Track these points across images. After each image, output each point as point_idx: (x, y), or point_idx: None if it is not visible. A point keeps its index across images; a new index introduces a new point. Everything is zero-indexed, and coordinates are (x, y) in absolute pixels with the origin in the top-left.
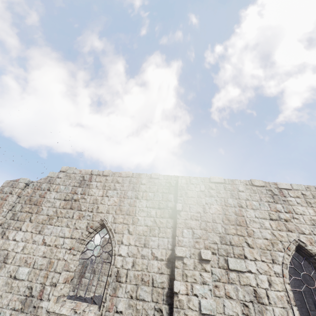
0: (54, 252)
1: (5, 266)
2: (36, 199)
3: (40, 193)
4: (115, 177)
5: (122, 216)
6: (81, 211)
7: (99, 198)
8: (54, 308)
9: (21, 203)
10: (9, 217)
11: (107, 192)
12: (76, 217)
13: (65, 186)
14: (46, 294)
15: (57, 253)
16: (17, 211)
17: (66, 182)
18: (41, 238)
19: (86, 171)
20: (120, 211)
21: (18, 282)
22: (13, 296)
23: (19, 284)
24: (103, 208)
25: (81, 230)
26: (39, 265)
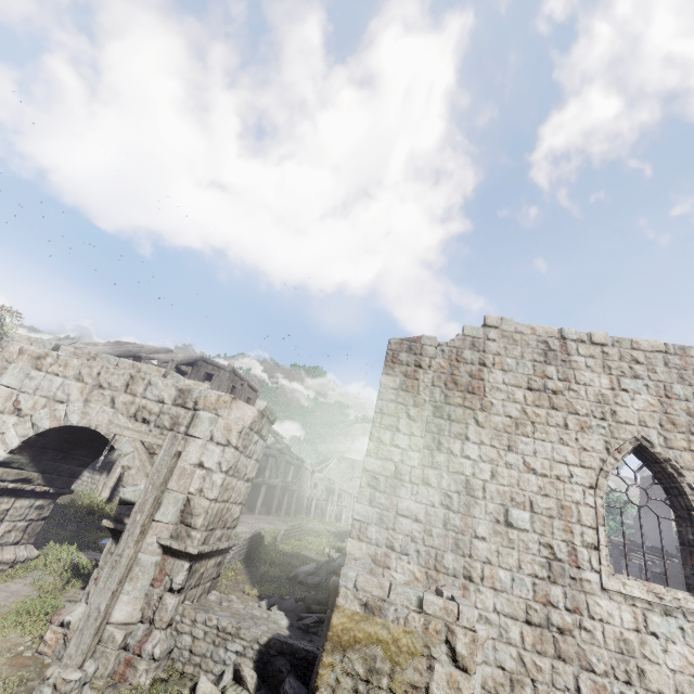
0: (560, 488)
1: (476, 502)
2: (468, 382)
3: (469, 370)
4: (625, 350)
5: (682, 435)
6: (580, 416)
7: (608, 392)
8: (613, 585)
9: (441, 387)
10: (430, 412)
11: (622, 382)
12: (574, 428)
13: (516, 361)
14: (585, 560)
15: (567, 492)
16: (440, 402)
17: (513, 352)
18: (519, 459)
19: (548, 331)
20: (672, 425)
21: (517, 532)
22: (522, 555)
23: (523, 537)
24: (627, 414)
25: (597, 453)
26: (543, 509)
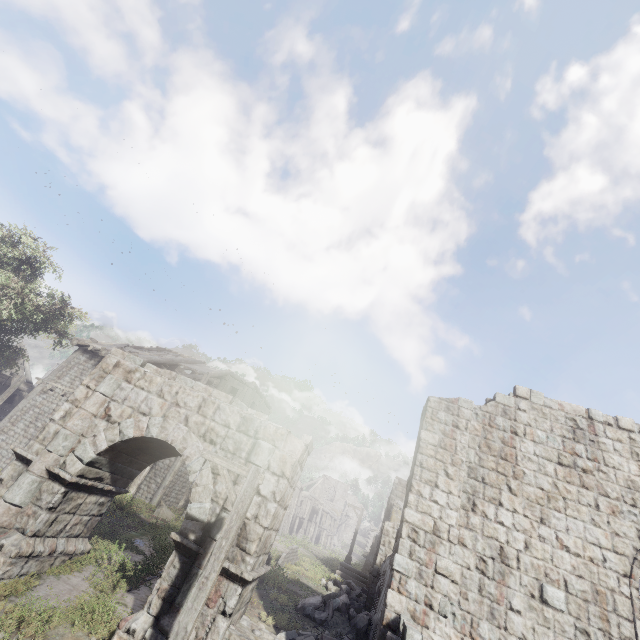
0: (594, 571)
1: (511, 572)
2: (501, 448)
3: (501, 436)
4: None
5: None
6: (611, 499)
7: (638, 479)
8: None
9: (475, 449)
10: (465, 472)
11: None
12: (605, 510)
13: (546, 434)
14: None
15: (601, 576)
16: (474, 464)
17: (543, 425)
18: (552, 534)
19: (575, 409)
20: None
21: (552, 611)
22: (558, 637)
23: (559, 617)
24: None
25: (630, 541)
26: (577, 590)
